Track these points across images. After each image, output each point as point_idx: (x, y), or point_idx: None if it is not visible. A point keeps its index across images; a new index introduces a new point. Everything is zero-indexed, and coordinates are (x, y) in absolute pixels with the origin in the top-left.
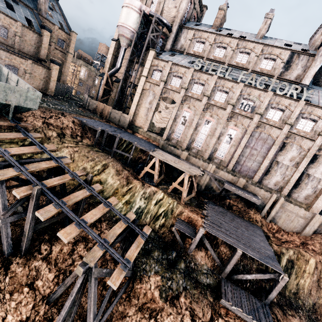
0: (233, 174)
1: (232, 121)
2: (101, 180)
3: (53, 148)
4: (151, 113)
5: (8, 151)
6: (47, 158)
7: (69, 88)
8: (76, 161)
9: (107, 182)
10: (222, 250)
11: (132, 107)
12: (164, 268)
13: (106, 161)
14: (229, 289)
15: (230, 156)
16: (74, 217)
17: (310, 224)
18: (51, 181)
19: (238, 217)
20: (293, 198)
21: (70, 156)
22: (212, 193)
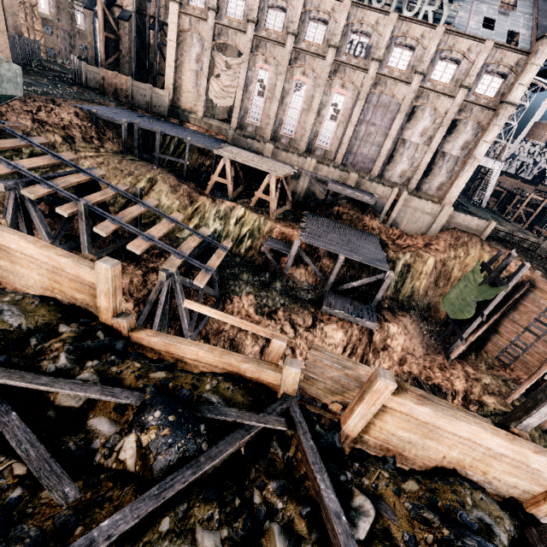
0: (343, 170)
1: (337, 79)
2: None
3: (72, 157)
4: (203, 81)
5: (20, 164)
6: (71, 171)
7: (33, 44)
8: (107, 179)
9: (162, 205)
10: (325, 263)
11: (167, 74)
12: (256, 288)
13: (151, 173)
14: (332, 299)
15: (338, 142)
16: (138, 231)
17: (437, 220)
18: (92, 197)
19: (349, 227)
20: (423, 192)
21: None
22: (315, 202)
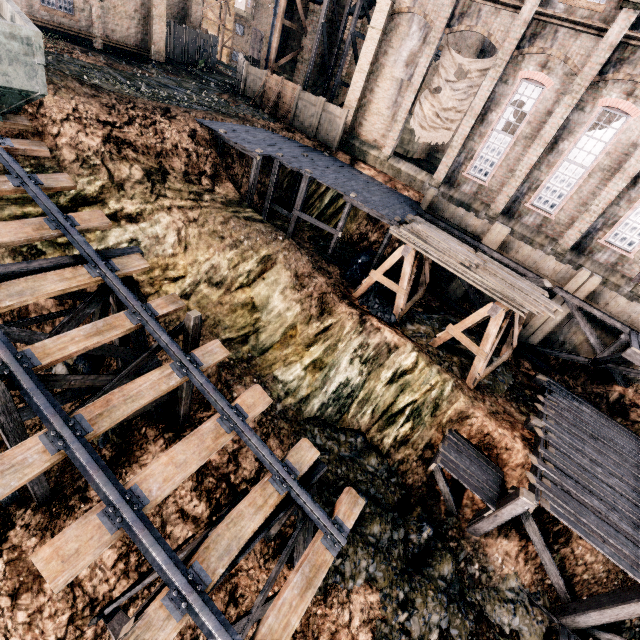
0: None
1: None
2: (254, 301)
3: (97, 223)
4: (408, 97)
5: None
6: (72, 256)
7: (207, 40)
8: (192, 249)
9: (270, 308)
10: (579, 554)
11: (353, 83)
12: (392, 572)
13: (270, 248)
14: None
15: None
16: (102, 485)
17: None
18: (58, 343)
19: None
20: None
21: (176, 236)
22: (566, 357)
